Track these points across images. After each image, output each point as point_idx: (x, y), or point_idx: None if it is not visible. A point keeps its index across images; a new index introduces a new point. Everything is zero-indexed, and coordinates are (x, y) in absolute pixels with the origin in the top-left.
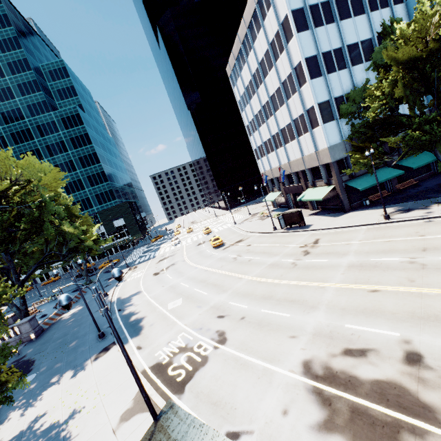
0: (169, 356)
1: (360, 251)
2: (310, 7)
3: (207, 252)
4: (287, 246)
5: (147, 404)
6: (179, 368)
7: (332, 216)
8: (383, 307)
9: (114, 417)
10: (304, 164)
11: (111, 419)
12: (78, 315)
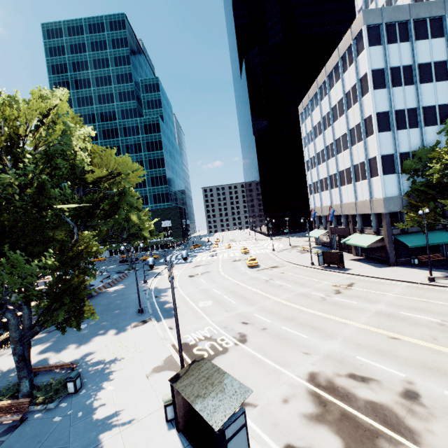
0: (196, 340)
1: (393, 303)
2: (391, 68)
3: (241, 269)
4: (320, 282)
5: (180, 358)
6: (203, 350)
7: (374, 265)
8: (397, 352)
9: (147, 368)
10: (356, 209)
11: (145, 369)
12: (121, 292)
